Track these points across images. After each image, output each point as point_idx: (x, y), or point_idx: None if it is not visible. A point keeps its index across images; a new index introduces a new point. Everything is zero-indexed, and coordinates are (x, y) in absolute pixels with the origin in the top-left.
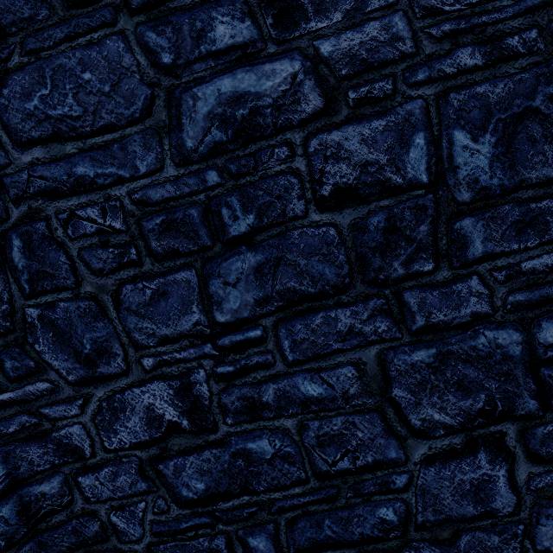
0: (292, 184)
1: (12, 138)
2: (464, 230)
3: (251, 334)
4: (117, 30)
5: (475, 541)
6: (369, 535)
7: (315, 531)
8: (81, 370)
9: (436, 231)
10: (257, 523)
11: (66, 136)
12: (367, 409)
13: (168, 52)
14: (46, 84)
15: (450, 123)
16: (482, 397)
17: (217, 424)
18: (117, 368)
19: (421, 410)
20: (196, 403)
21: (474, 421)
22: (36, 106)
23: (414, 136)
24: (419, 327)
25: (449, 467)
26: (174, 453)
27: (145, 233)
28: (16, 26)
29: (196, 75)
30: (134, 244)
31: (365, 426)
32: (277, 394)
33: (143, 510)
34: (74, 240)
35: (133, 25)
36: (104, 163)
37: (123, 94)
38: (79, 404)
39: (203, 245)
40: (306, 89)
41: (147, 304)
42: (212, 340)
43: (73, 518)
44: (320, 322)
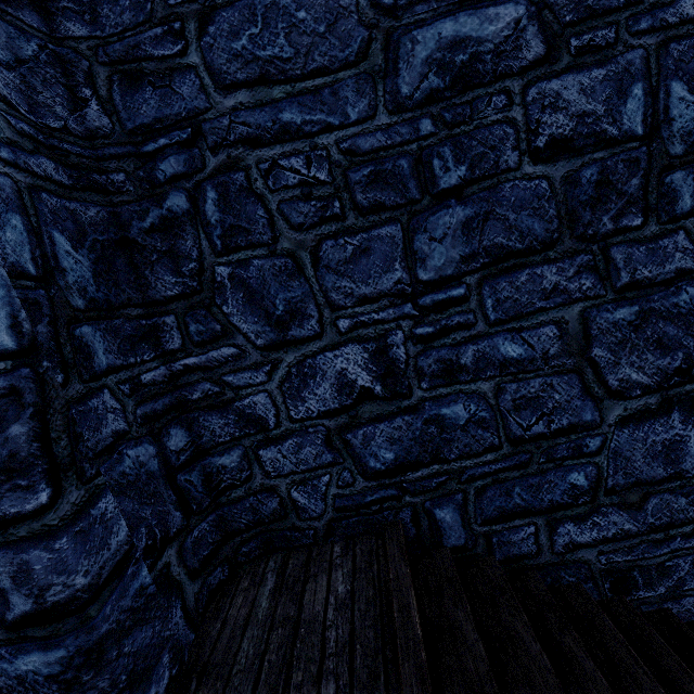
0: (507, 134)
1: (215, 80)
2: (674, 184)
3: (454, 293)
4: None
5: (663, 504)
6: (558, 502)
7: (505, 500)
8: (271, 333)
9: (647, 184)
10: (445, 493)
11: (273, 80)
12: (566, 370)
13: None
14: (256, 22)
15: (669, 75)
16: (680, 356)
17: (411, 389)
18: (310, 331)
19: (619, 370)
20: (391, 367)
21: (671, 380)
22: (244, 46)
23: (632, 87)
24: (623, 283)
25: (643, 428)
26: (364, 421)
27: (351, 185)
28: None
29: (417, 17)
30: (338, 197)
31: (563, 388)
32: (476, 356)
33: (327, 483)
34: (274, 192)
35: None
36: (312, 109)
37: (339, 36)
38: (267, 371)
39: (411, 199)
40: (528, 35)
41: (347, 261)
42: (413, 299)
43: (250, 495)
44: (526, 280)
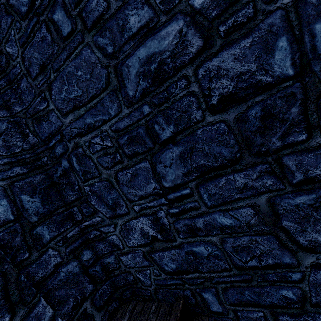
0: (191, 102)
1: (60, 113)
2: None
3: (184, 192)
4: (85, 43)
5: None
6: (276, 304)
7: (240, 296)
8: (110, 212)
9: (306, 109)
10: (205, 287)
11: (79, 106)
12: (264, 233)
13: (109, 45)
14: (65, 83)
15: (311, 20)
16: None
17: (175, 238)
18: (124, 211)
19: (307, 235)
20: (163, 227)
21: None
22: (65, 95)
23: (277, 42)
24: (299, 180)
25: None
26: (157, 250)
27: (121, 146)
28: (48, 60)
29: (126, 53)
30: (118, 152)
31: (265, 243)
32: (204, 223)
33: (149, 273)
34: (94, 154)
35: (91, 37)
36: (96, 115)
37: (96, 77)
38: (113, 227)
39: (149, 147)
40: (189, 37)
41: (130, 180)
42: (164, 196)
43: (122, 273)
44: (224, 182)
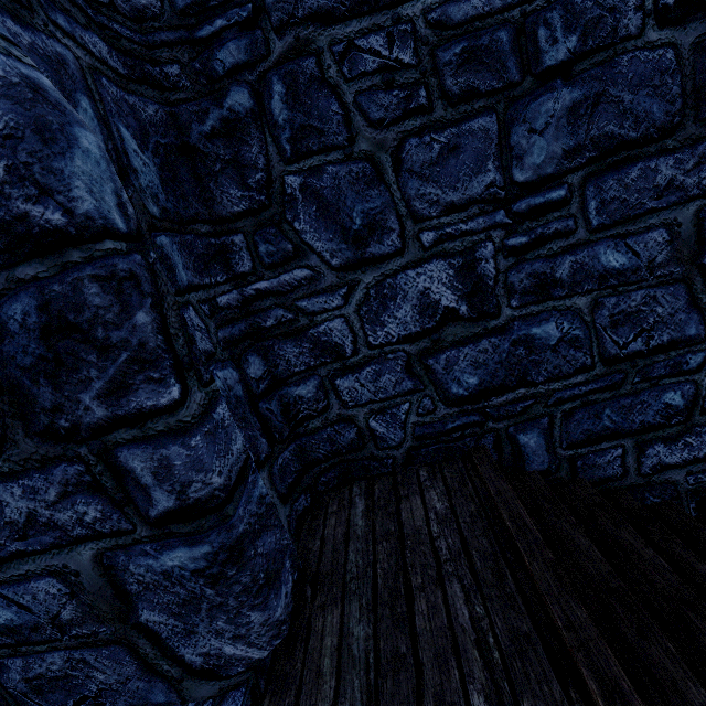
0: None
1: None
2: None
3: (553, 196)
4: None
5: None
6: (650, 423)
7: (593, 423)
8: (348, 251)
9: None
10: (530, 418)
11: None
12: (673, 279)
13: None
14: None
15: None
16: None
17: (500, 308)
18: (390, 247)
19: None
20: (479, 285)
21: None
22: None
23: None
24: None
25: None
26: (447, 345)
27: (440, 68)
28: None
29: None
30: (424, 84)
31: (667, 300)
32: (573, 268)
33: (406, 412)
34: (350, 82)
35: None
36: None
37: None
38: (343, 294)
39: (509, 81)
40: None
41: (433, 163)
42: (507, 205)
43: (327, 426)
44: (637, 176)
